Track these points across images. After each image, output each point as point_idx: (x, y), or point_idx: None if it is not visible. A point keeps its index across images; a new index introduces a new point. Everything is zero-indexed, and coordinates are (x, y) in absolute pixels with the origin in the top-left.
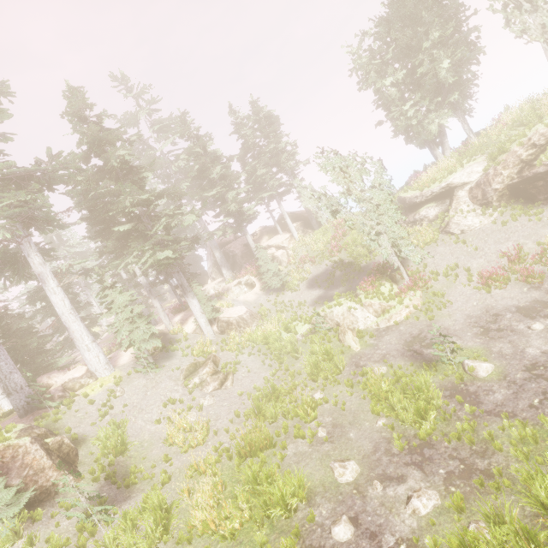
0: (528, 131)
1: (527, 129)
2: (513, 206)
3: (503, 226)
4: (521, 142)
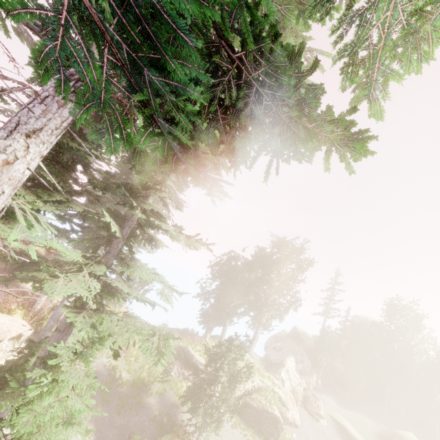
0: (254, 375)
1: (254, 374)
2: (235, 414)
3: (231, 428)
4: (253, 381)
